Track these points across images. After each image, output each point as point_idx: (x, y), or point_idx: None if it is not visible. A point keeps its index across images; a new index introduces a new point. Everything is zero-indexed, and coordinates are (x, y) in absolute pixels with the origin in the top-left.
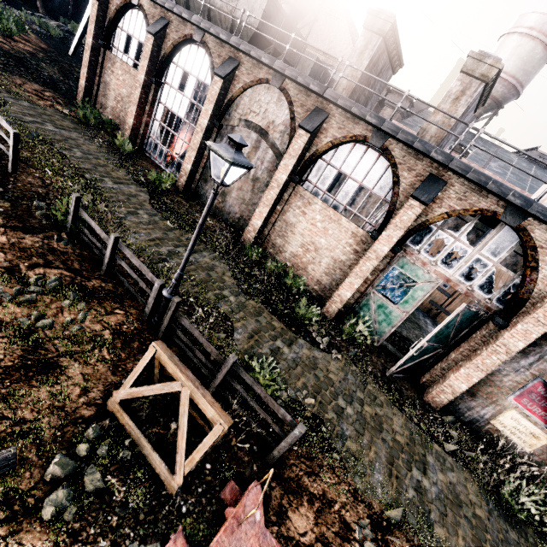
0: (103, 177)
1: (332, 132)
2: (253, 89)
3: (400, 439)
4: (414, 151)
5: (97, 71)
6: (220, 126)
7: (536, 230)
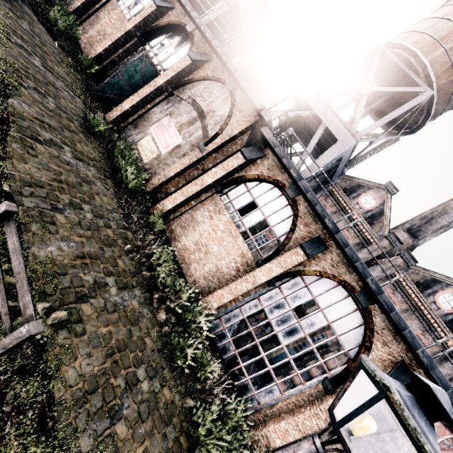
0: None
1: None
2: None
3: (49, 63)
4: None
5: None
6: None
7: (196, 36)
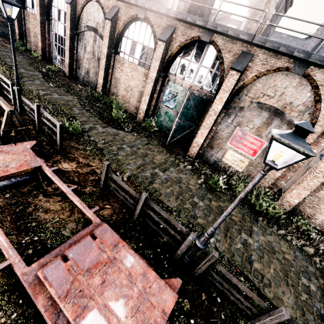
0: (20, 68)
1: (122, 18)
2: (86, 6)
3: (156, 161)
4: (159, 15)
5: (22, 23)
6: (77, 33)
7: (218, 40)
